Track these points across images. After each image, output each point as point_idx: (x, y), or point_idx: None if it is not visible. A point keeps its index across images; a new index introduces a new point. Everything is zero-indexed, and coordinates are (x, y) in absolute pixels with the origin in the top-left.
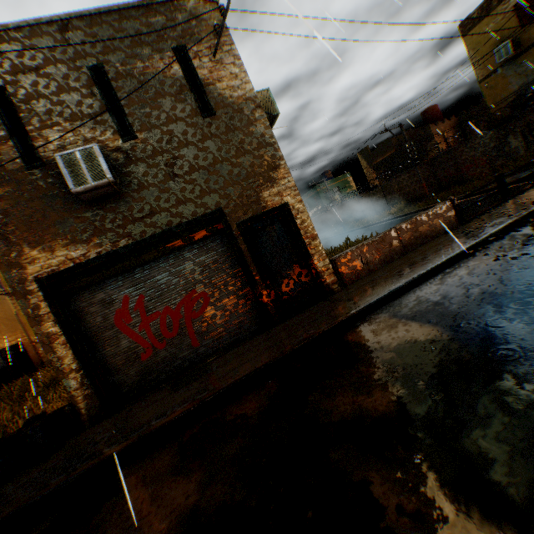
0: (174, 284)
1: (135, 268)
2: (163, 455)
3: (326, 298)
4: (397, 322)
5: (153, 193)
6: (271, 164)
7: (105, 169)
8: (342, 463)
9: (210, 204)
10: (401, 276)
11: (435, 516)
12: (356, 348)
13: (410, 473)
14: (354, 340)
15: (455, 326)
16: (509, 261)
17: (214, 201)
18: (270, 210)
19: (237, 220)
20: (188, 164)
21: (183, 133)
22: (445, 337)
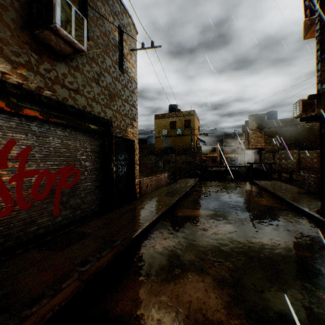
0: (61, 152)
1: (36, 119)
2: (132, 283)
3: (135, 200)
4: (192, 210)
5: (83, 80)
6: (134, 117)
7: (85, 41)
8: (247, 242)
9: (108, 115)
10: (171, 196)
11: (282, 242)
12: (189, 217)
13: (265, 238)
14: (181, 215)
15: (217, 210)
16: (205, 197)
17: (110, 115)
18: (129, 139)
19: (116, 134)
20: (106, 83)
21: (109, 66)
22: (219, 212)
